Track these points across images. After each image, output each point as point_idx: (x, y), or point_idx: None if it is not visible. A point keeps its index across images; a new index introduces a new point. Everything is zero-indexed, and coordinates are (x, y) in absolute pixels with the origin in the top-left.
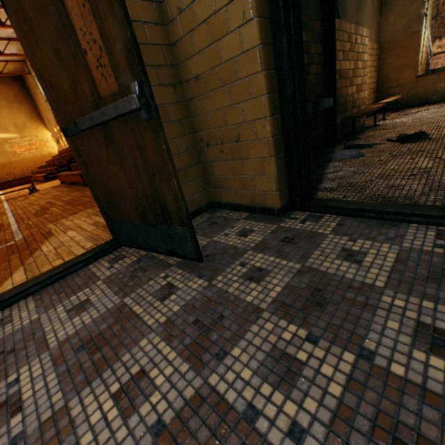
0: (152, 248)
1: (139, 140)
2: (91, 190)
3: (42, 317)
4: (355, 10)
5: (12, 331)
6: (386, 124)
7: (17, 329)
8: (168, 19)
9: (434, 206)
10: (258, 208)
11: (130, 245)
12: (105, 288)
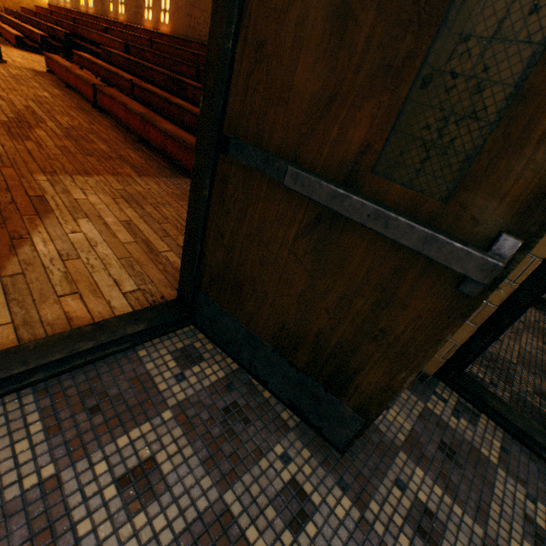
0: (259, 377)
1: (399, 286)
2: (188, 226)
3: (65, 478)
4: None
5: (0, 500)
6: None
7: (11, 497)
8: (463, 26)
9: None
10: None
11: (214, 340)
12: (181, 437)
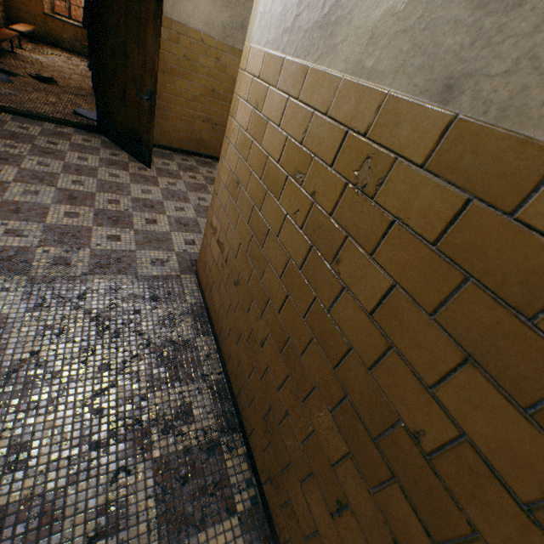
0: None
1: None
2: None
3: None
4: None
5: None
6: (25, 56)
7: None
8: None
9: (55, 117)
10: None
11: None
12: None
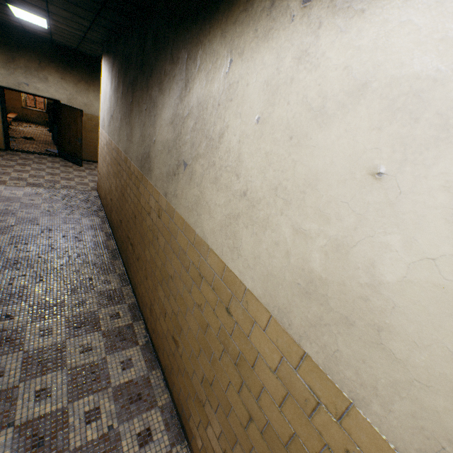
0: None
1: None
2: None
3: None
4: None
5: None
6: (15, 129)
7: None
8: None
9: (39, 152)
10: None
11: None
12: None
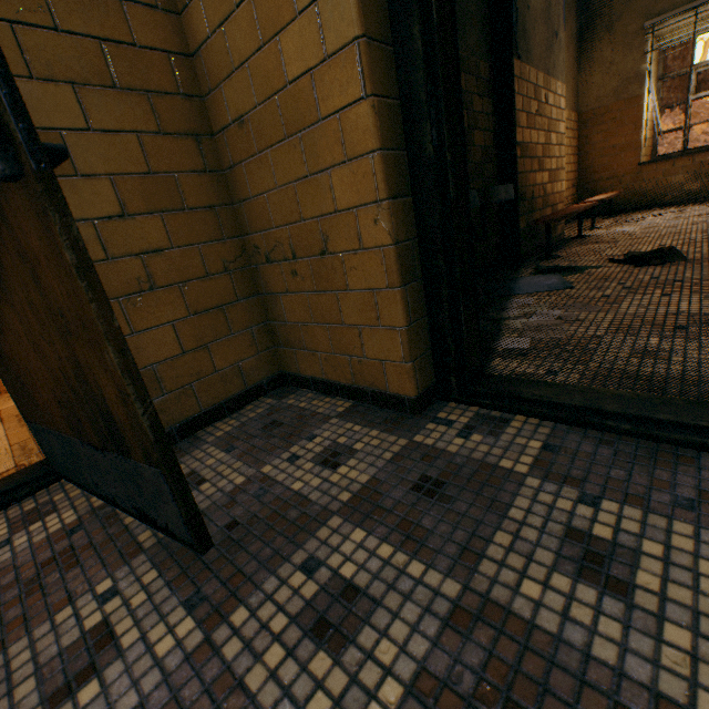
0: (109, 496)
1: (20, 238)
2: None
3: None
4: (544, 52)
5: None
6: (598, 234)
7: None
8: (182, 0)
9: None
10: (370, 394)
11: (72, 480)
12: None
